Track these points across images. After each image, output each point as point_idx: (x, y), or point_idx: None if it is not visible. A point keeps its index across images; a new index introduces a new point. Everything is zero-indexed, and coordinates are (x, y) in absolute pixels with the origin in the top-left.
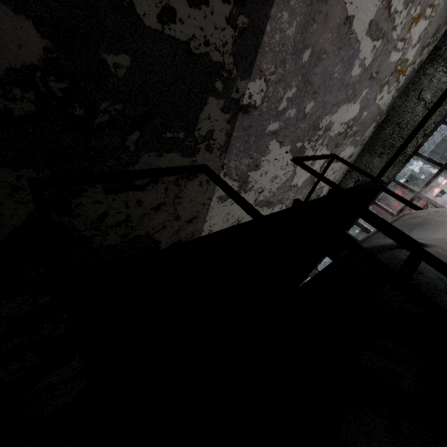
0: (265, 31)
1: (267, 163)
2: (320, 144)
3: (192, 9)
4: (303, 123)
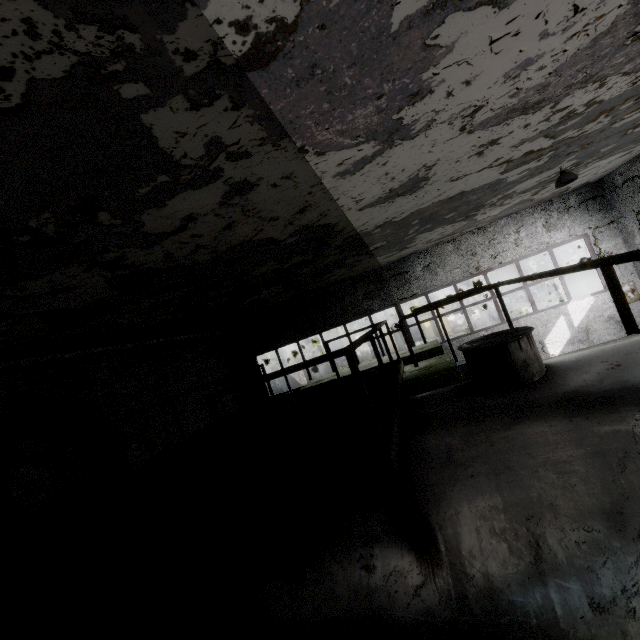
0: None
1: (456, 68)
2: None
3: None
4: None
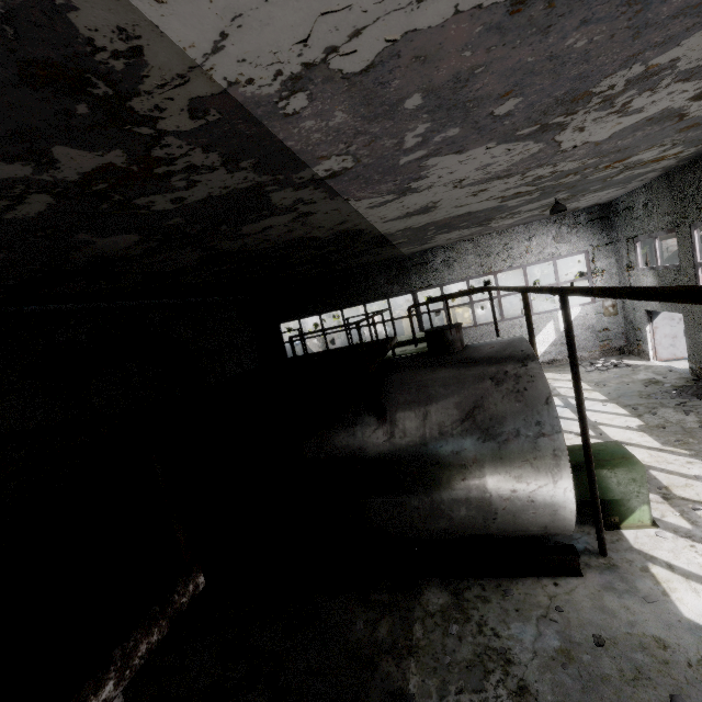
0: (288, 146)
1: (441, 169)
2: (639, 92)
3: (191, 189)
4: (510, 119)
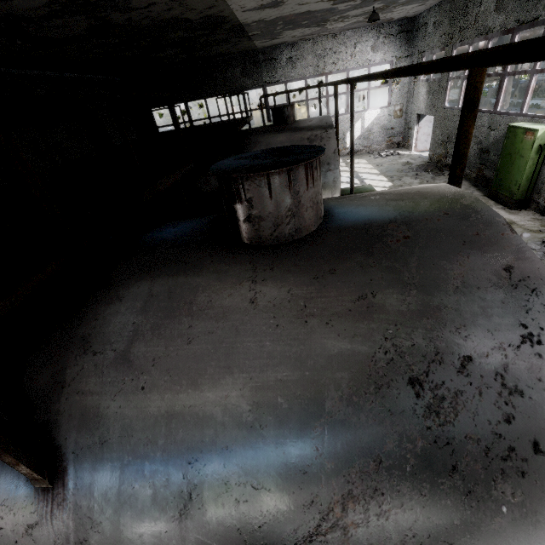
0: None
1: None
2: None
3: None
4: None
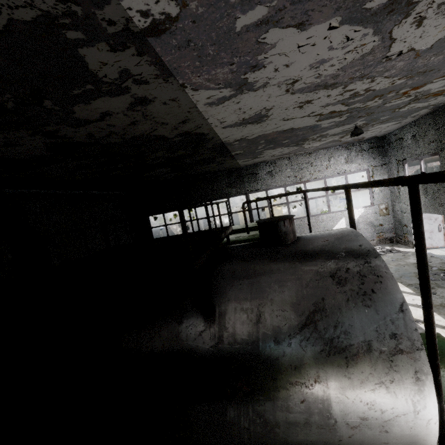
0: None
1: (278, 56)
2: None
3: None
4: None
